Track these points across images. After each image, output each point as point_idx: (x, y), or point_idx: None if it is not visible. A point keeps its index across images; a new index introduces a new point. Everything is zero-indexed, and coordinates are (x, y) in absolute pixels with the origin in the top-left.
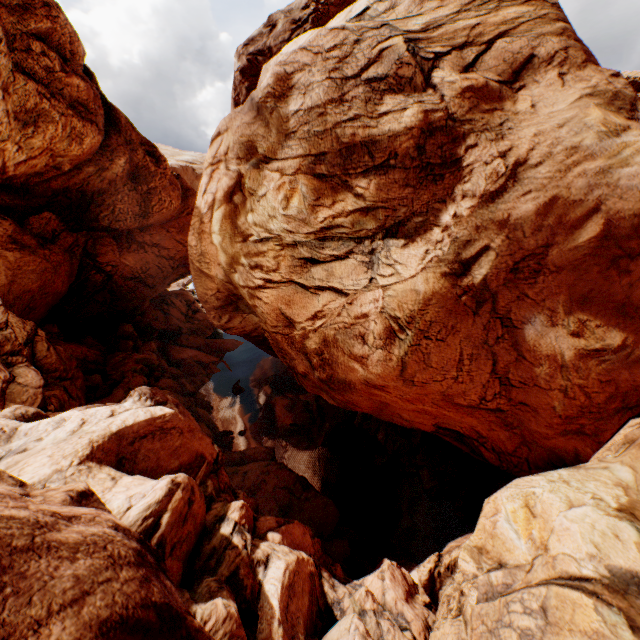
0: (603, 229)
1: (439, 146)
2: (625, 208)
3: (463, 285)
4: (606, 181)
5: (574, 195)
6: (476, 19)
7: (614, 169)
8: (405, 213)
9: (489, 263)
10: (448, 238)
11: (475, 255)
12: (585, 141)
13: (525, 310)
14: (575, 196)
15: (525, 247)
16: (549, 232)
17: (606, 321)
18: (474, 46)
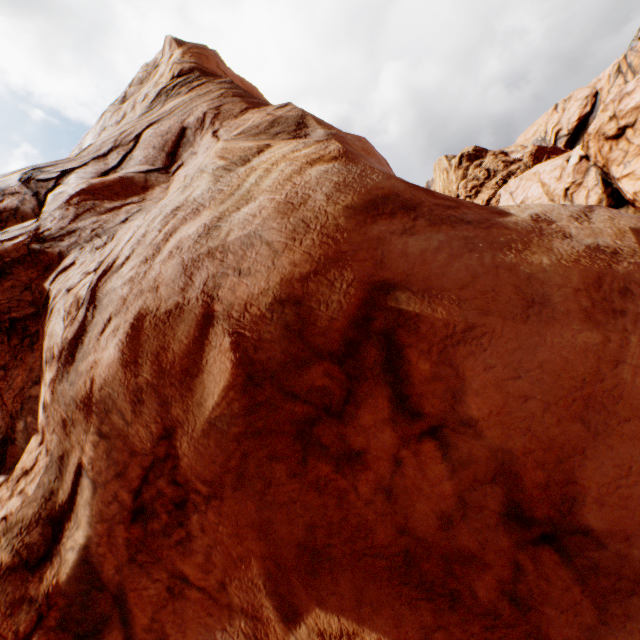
0: (237, 359)
1: (27, 285)
2: (256, 291)
3: (42, 592)
4: (208, 246)
5: (167, 298)
6: (135, 123)
7: (226, 217)
8: (4, 418)
9: (86, 509)
10: (46, 455)
11: (72, 490)
12: (196, 191)
13: (197, 626)
14: (169, 300)
15: (139, 446)
16: (156, 398)
17: (392, 627)
18: (122, 147)
